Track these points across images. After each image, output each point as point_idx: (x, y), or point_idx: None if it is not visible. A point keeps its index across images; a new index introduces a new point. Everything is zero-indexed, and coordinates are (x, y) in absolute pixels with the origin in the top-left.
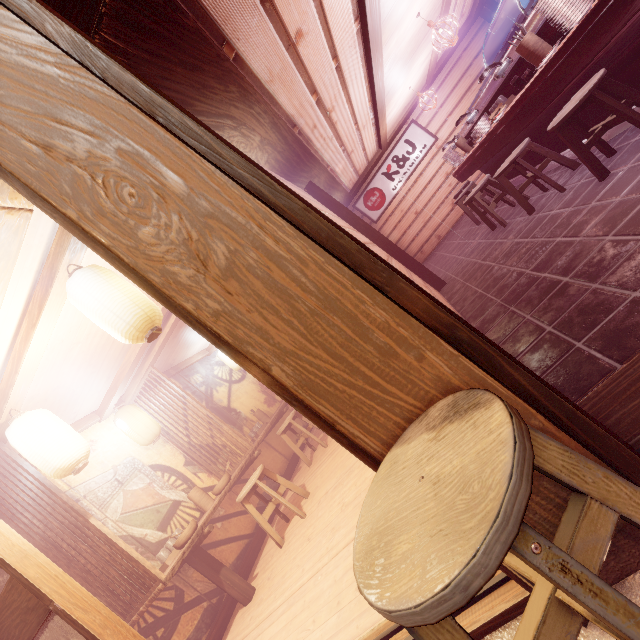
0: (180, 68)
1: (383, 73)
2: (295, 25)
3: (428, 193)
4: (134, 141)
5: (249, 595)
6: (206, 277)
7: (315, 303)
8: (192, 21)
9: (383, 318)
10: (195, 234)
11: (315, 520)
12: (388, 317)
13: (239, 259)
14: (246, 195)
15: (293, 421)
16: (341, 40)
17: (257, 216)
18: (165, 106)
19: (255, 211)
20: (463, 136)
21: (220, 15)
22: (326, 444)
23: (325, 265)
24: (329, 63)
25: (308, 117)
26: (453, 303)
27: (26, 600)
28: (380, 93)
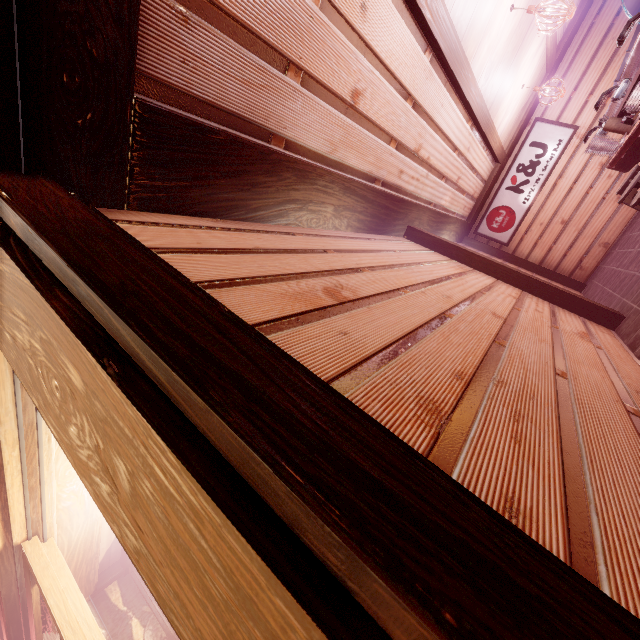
0: (223, 179)
1: (478, 87)
2: (348, 88)
3: (576, 194)
4: (46, 329)
5: None
6: (119, 498)
7: (225, 590)
8: (224, 135)
9: None
10: (100, 441)
11: None
12: None
13: (138, 485)
14: (124, 398)
15: None
16: (411, 77)
17: (139, 429)
18: (75, 279)
19: (136, 422)
20: (613, 116)
21: (259, 115)
22: None
23: (223, 530)
24: (402, 105)
25: (390, 166)
26: (639, 355)
27: None
28: (480, 108)
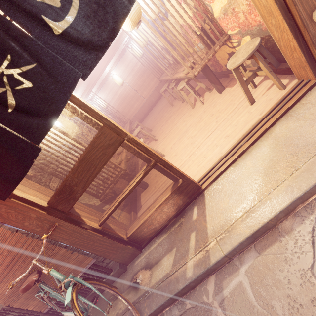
0: None
1: None
2: None
3: None
4: None
5: (147, 186)
6: None
7: None
8: None
9: None
10: None
11: (174, 151)
12: None
13: None
14: None
15: (141, 129)
16: None
17: None
18: None
19: None
20: None
21: None
22: (157, 139)
23: None
24: None
25: None
26: None
27: (109, 140)
28: None
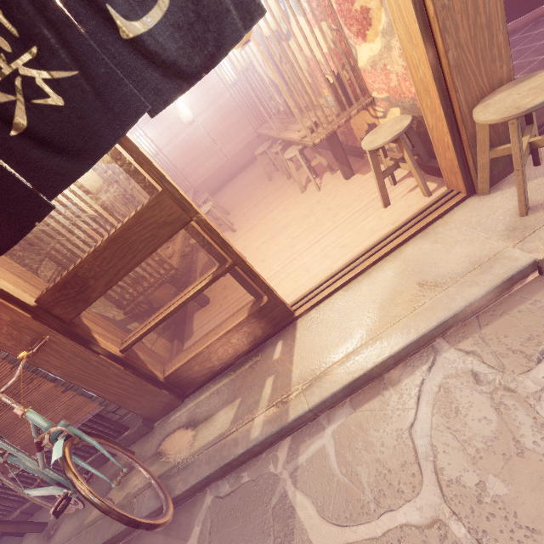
0: None
1: None
2: None
3: None
4: None
5: (208, 302)
6: None
7: (484, 21)
8: None
9: (501, 41)
10: None
11: (262, 254)
12: (502, 42)
13: None
14: None
15: (213, 208)
16: None
17: None
18: None
19: None
20: None
21: None
22: (236, 229)
23: (498, 2)
24: None
25: None
26: None
27: (167, 215)
28: None
